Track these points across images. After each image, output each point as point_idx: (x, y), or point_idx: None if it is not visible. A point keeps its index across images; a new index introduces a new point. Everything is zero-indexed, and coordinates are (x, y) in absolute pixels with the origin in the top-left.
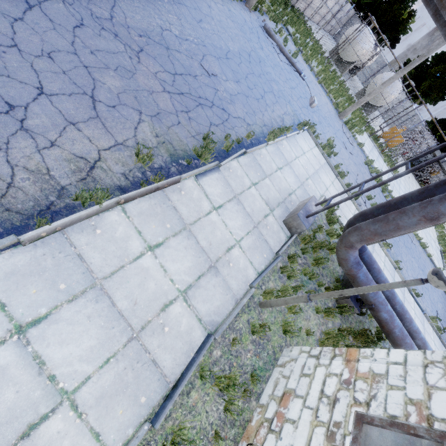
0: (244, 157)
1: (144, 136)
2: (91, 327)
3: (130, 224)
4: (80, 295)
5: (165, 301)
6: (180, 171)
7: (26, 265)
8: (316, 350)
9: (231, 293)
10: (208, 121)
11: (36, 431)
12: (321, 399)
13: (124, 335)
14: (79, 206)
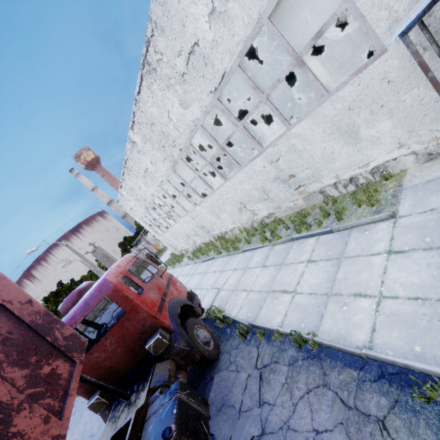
0: None
1: None
2: None
3: None
4: None
5: None
6: None
7: None
8: None
9: None
10: None
11: None
12: None
13: None
14: None
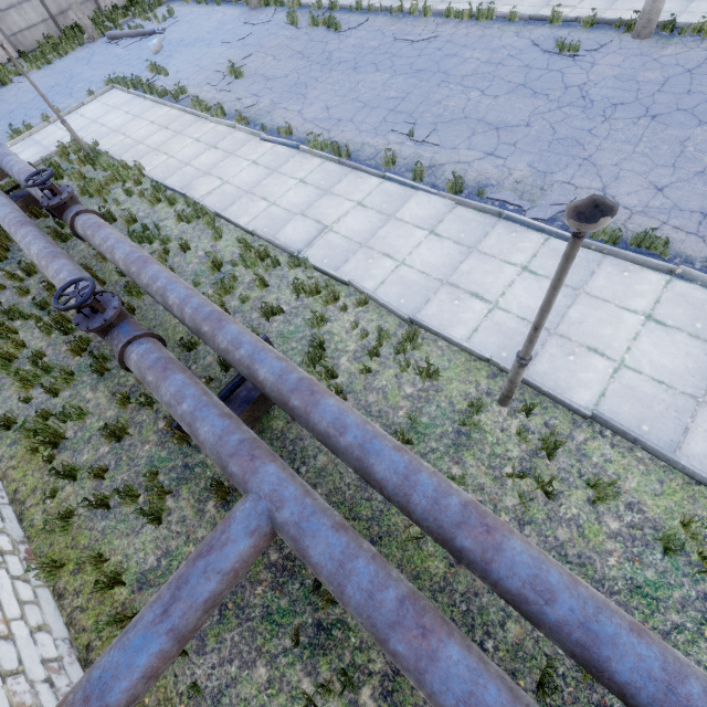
0: None
1: None
2: None
3: None
4: None
5: None
6: None
7: None
8: None
9: None
10: None
11: None
12: None
13: None
14: None
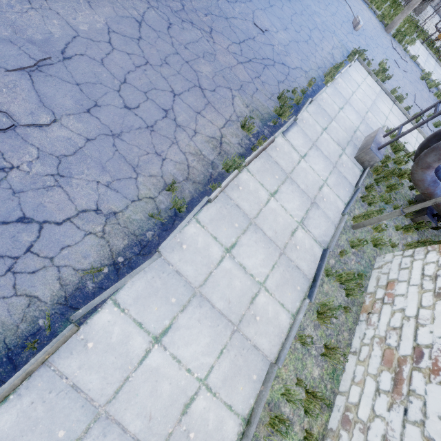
0: (311, 106)
1: (240, 109)
2: (258, 248)
3: (255, 180)
4: (246, 229)
5: (291, 229)
6: (271, 131)
7: (215, 214)
8: (408, 252)
9: (331, 221)
10: (276, 80)
11: (255, 301)
12: (423, 278)
13: (276, 252)
14: (225, 173)
